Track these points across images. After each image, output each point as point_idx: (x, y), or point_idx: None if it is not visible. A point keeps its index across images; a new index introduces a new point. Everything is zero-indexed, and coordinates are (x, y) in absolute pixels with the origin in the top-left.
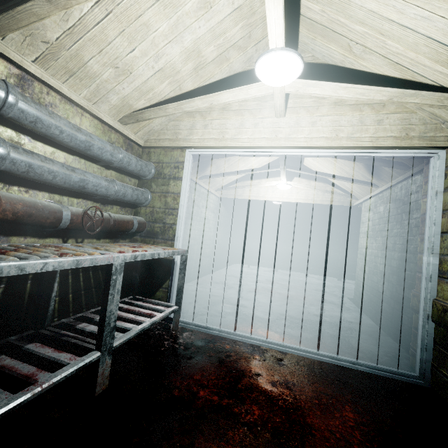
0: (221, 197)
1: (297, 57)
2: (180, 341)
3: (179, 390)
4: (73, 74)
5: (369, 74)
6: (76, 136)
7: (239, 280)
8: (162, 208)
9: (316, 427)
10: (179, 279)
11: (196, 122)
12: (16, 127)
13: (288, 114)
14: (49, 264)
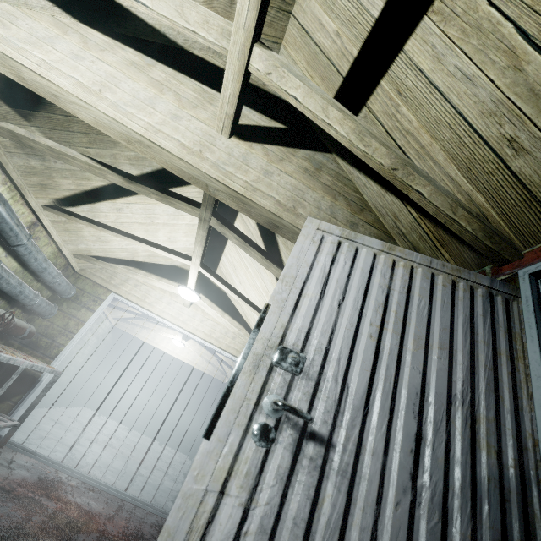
0: (115, 326)
1: (198, 296)
2: (4, 456)
3: (2, 483)
4: (68, 230)
5: (238, 311)
6: (41, 264)
7: (81, 425)
8: (60, 327)
9: (97, 521)
10: (39, 396)
11: (131, 279)
12: (6, 247)
13: (191, 307)
14: (1, 356)
